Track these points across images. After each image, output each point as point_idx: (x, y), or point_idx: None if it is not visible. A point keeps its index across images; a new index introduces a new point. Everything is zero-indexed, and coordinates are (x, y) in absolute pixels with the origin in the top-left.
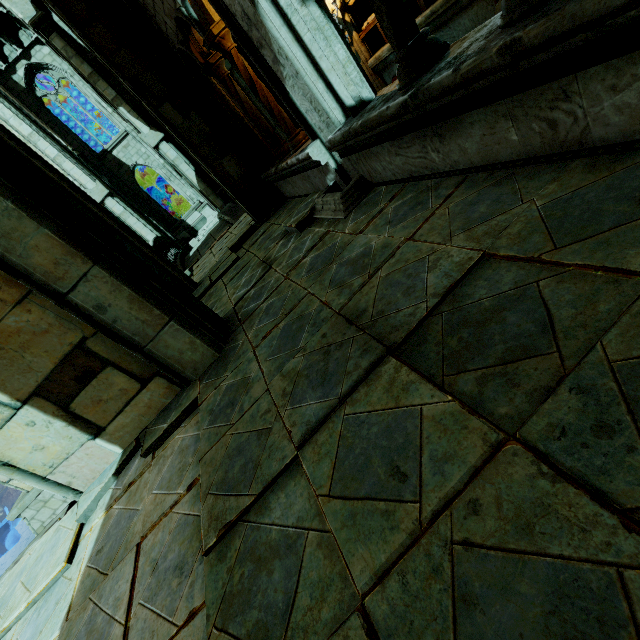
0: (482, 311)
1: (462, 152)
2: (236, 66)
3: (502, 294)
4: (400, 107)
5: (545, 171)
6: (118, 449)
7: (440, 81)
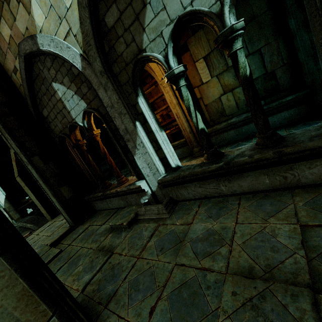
0: None
1: (239, 186)
2: (99, 146)
3: None
4: (218, 167)
5: (283, 193)
6: None
7: (243, 160)
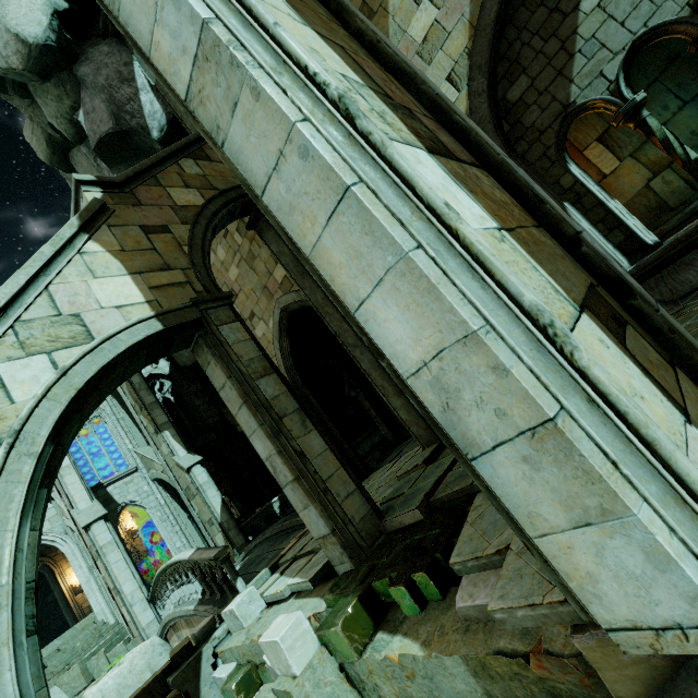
0: None
1: None
2: None
3: None
4: None
5: None
6: None
7: None
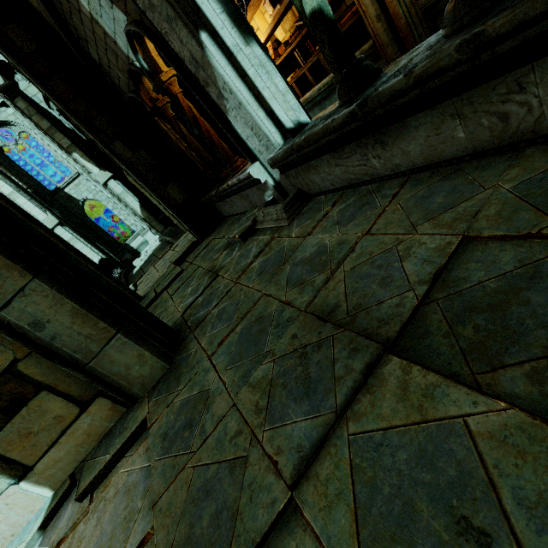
0: (490, 294)
1: (404, 155)
2: (182, 106)
3: (508, 274)
4: (347, 117)
5: (496, 162)
6: (47, 491)
7: (391, 86)
